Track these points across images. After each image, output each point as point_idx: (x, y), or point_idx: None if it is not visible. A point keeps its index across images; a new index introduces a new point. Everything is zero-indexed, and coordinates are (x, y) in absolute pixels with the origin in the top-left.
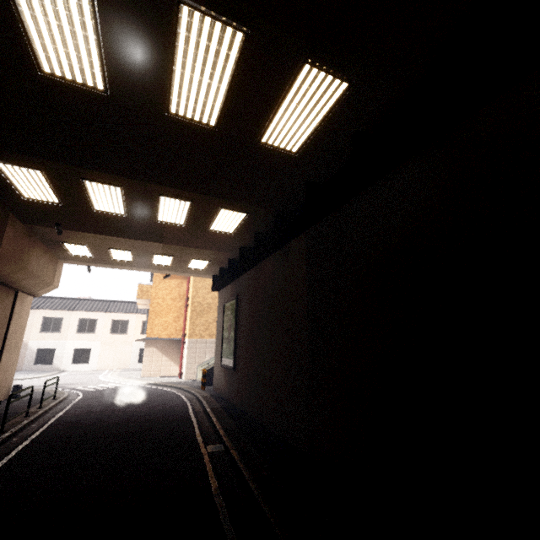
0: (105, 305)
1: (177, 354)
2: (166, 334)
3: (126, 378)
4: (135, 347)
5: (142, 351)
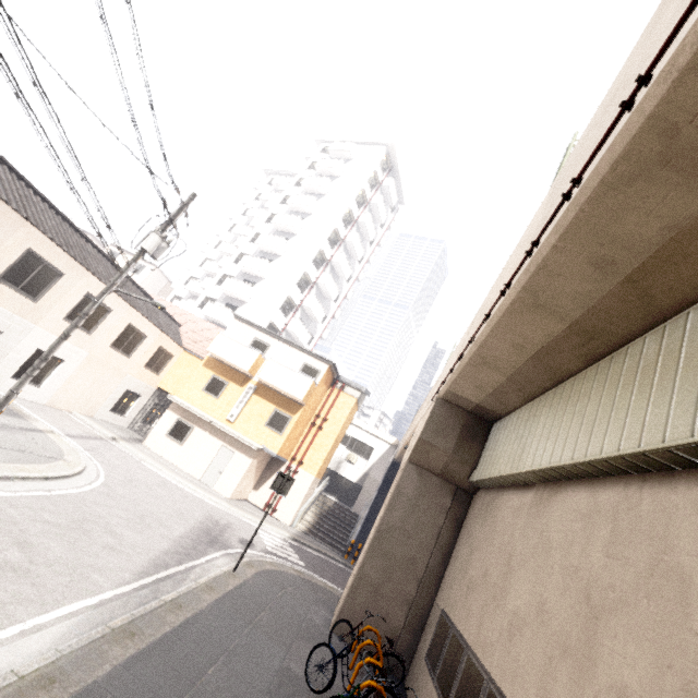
0: (111, 271)
1: (261, 472)
2: (285, 453)
3: (225, 502)
4: (124, 384)
5: (125, 393)
